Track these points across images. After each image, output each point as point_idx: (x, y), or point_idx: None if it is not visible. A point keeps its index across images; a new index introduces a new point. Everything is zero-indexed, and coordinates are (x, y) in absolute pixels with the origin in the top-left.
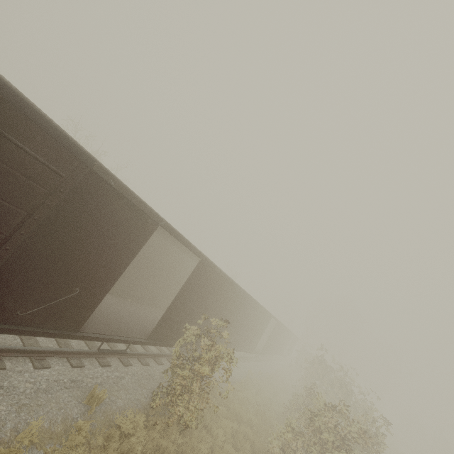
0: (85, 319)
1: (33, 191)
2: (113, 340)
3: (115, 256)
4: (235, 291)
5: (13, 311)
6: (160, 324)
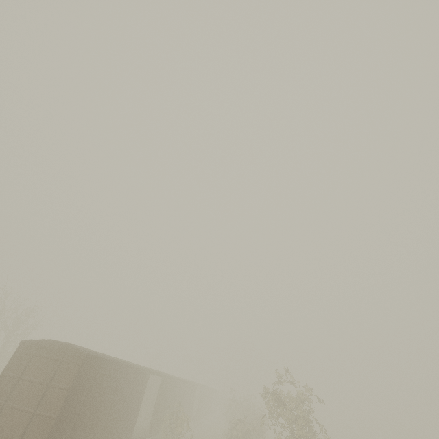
0: (132, 432)
1: (127, 389)
2: None
3: (140, 397)
4: (176, 382)
5: (120, 438)
6: (151, 422)
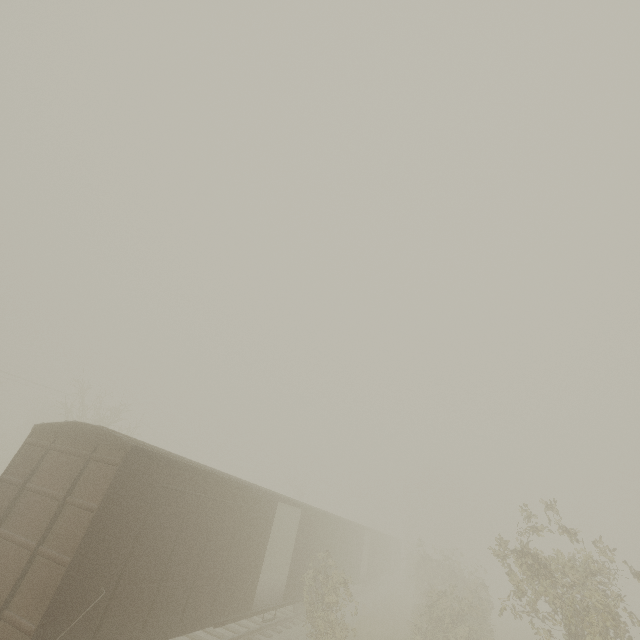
0: (253, 598)
1: (234, 522)
2: (268, 610)
3: (262, 539)
4: (329, 521)
5: (229, 606)
6: (288, 583)
